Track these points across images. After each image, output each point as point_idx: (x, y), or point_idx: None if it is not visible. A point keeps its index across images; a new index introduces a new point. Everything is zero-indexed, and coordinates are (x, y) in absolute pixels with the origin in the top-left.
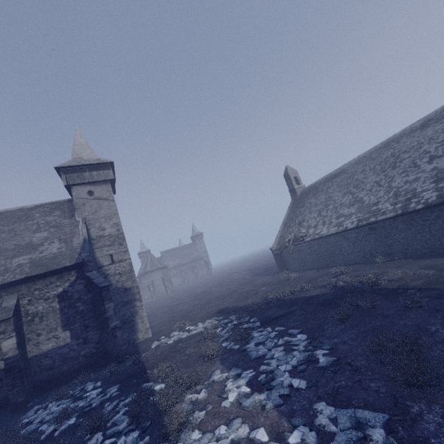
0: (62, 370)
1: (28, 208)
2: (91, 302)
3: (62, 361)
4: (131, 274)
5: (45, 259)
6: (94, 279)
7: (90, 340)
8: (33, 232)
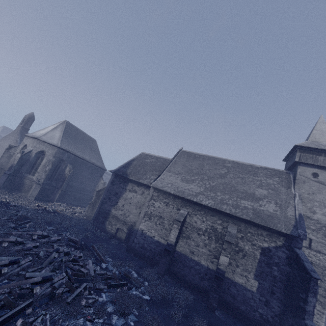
0: (240, 307)
1: (256, 166)
2: (285, 275)
3: (243, 301)
4: (324, 272)
5: (263, 213)
6: (304, 262)
7: (270, 307)
8: (256, 186)
